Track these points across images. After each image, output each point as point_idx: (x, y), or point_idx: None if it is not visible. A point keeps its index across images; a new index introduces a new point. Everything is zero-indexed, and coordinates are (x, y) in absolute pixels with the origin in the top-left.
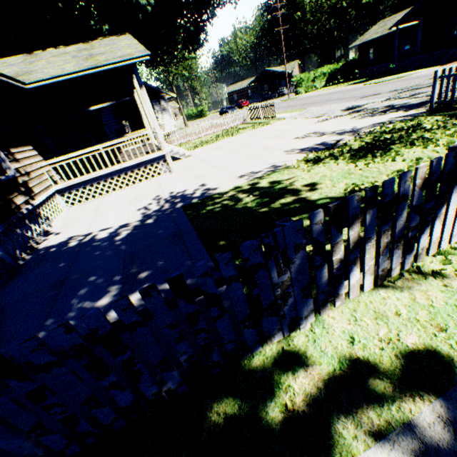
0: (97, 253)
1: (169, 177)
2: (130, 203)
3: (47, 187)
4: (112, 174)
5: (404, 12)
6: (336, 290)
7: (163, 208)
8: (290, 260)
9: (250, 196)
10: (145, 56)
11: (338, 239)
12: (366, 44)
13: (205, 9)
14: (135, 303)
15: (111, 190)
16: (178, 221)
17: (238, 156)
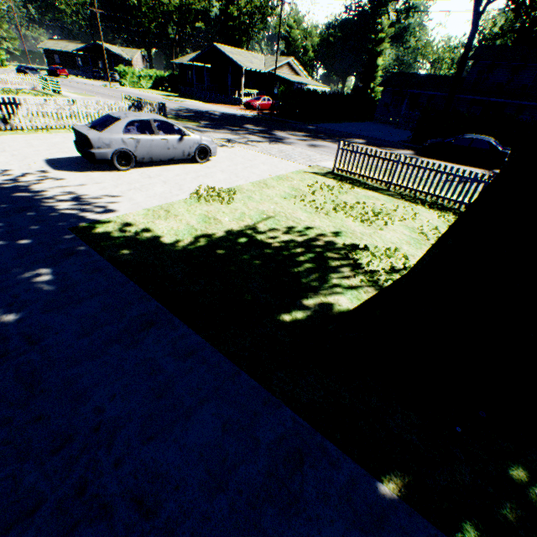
0: None
1: None
2: None
3: None
4: None
5: None
6: None
7: None
8: None
9: None
10: None
11: None
12: (185, 66)
13: None
14: None
15: None
16: None
17: None
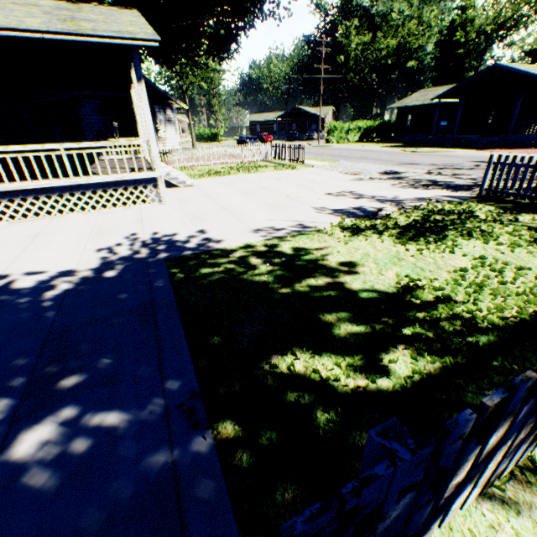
0: (2, 318)
1: (157, 209)
2: (89, 236)
3: None
4: (73, 188)
5: (446, 87)
6: (429, 525)
7: (137, 256)
8: (381, 517)
9: (268, 263)
10: (152, 40)
11: (471, 454)
12: (406, 109)
13: (242, 15)
14: (30, 454)
15: (66, 210)
16: (154, 283)
17: (254, 201)
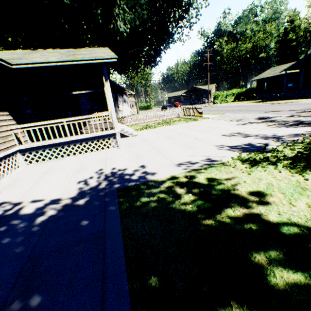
0: (4, 241)
1: (115, 151)
2: (74, 171)
3: (10, 146)
4: (69, 142)
5: (288, 64)
6: None
7: (99, 187)
8: None
9: (190, 193)
10: (113, 58)
11: None
12: (262, 80)
13: (162, 43)
14: None
15: (65, 155)
16: (107, 211)
17: (174, 143)
